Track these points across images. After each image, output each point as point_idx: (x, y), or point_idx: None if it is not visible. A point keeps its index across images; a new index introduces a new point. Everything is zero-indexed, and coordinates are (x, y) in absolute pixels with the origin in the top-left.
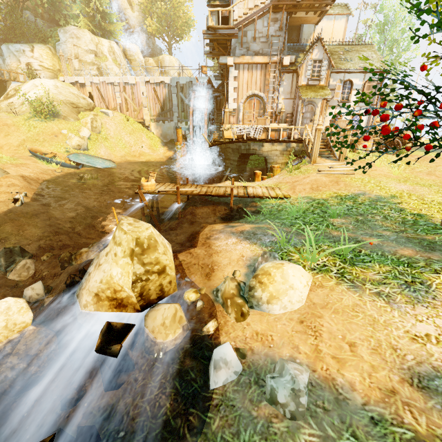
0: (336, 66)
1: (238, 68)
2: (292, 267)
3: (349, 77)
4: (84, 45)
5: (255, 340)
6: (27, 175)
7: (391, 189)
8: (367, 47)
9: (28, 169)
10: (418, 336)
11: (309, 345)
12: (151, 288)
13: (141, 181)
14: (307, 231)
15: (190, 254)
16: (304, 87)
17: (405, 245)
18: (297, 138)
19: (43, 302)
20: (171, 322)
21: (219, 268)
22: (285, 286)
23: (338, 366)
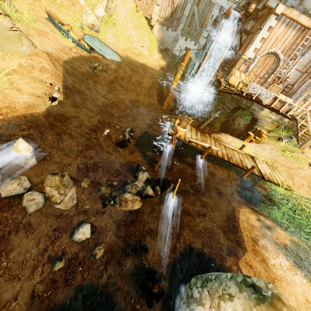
0: None
1: (279, 19)
2: None
3: None
4: None
5: None
6: (50, 51)
7: None
8: None
9: (50, 42)
10: None
11: None
12: None
13: (177, 125)
14: None
15: (252, 269)
16: None
17: None
18: (291, 114)
19: (93, 251)
20: None
21: None
22: None
23: None
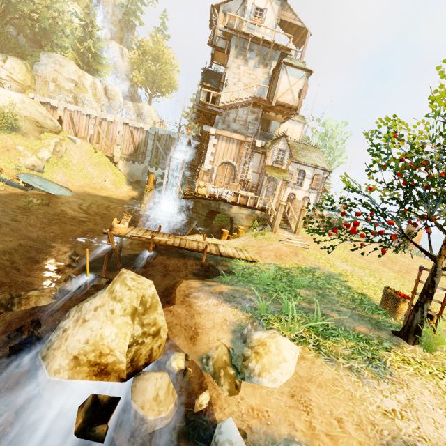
0: (295, 158)
1: (218, 138)
2: (284, 339)
3: (303, 168)
4: (66, 73)
5: (251, 416)
6: None
7: (338, 267)
8: (316, 150)
9: None
10: (388, 411)
11: (303, 422)
12: (143, 352)
13: (113, 222)
14: (284, 300)
15: (171, 312)
16: (270, 167)
17: (360, 322)
18: (261, 207)
19: None
20: (164, 395)
21: (203, 332)
22: (279, 358)
23: (332, 444)
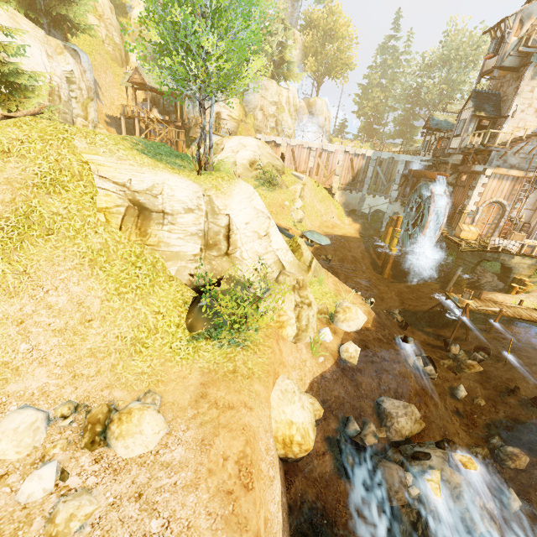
0: None
1: (489, 176)
2: None
3: None
4: (270, 96)
5: None
6: None
7: None
8: None
9: None
10: None
11: None
12: None
13: (464, 299)
14: None
15: None
16: None
17: None
18: None
19: (477, 402)
20: None
21: None
22: None
23: None
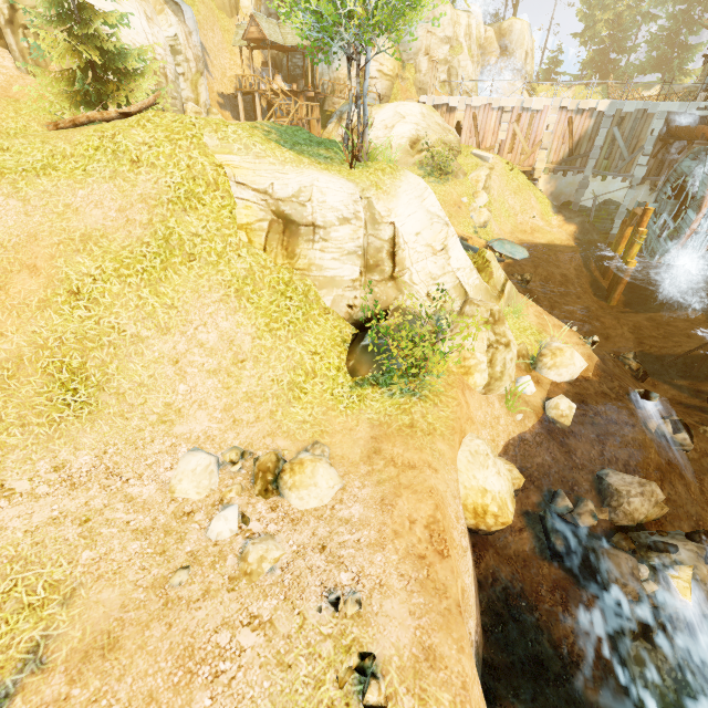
0: None
1: None
2: None
3: None
4: (440, 29)
5: None
6: None
7: None
8: None
9: None
10: None
11: None
12: None
13: None
14: None
15: None
16: None
17: None
18: None
19: None
20: None
21: None
22: None
23: None
